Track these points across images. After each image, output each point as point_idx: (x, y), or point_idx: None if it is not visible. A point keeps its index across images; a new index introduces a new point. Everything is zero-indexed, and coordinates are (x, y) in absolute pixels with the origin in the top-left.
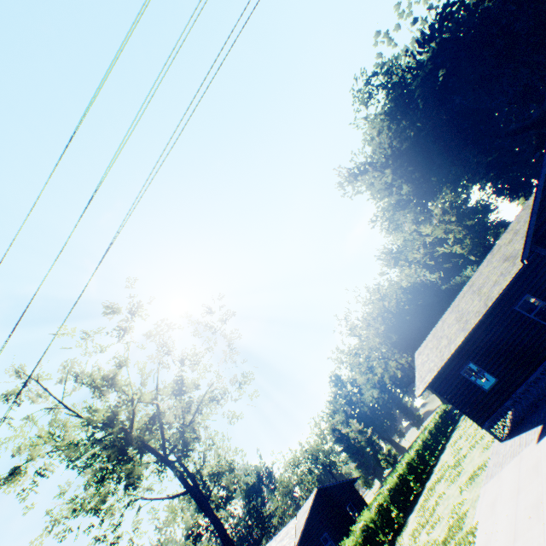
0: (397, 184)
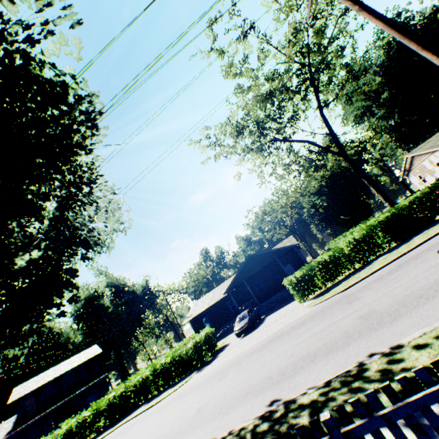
0: (380, 91)
